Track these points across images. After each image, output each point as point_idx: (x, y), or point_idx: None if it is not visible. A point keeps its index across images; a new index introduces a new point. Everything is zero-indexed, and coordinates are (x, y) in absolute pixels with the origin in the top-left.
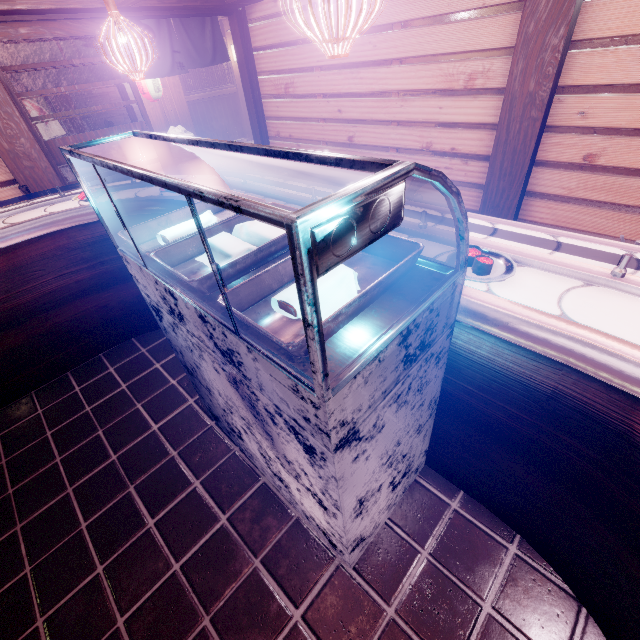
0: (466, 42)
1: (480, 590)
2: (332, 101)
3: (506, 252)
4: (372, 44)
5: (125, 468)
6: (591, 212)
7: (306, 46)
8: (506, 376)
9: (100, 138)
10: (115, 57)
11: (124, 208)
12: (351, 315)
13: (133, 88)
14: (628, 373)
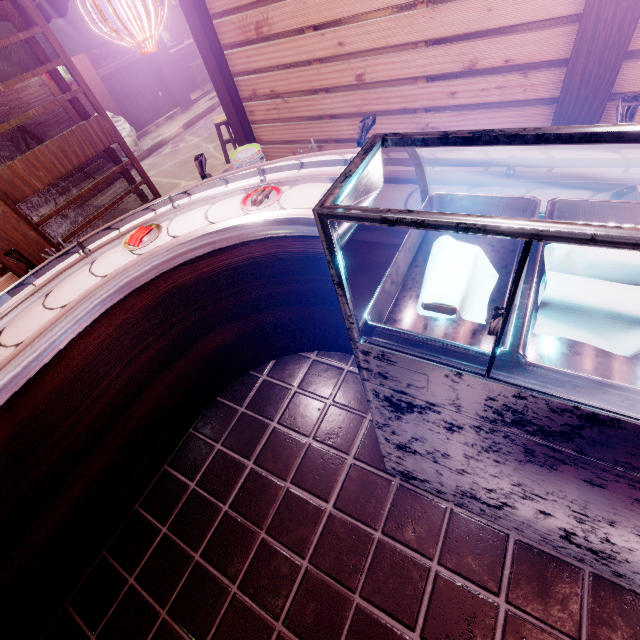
0: None
1: None
2: (328, 32)
3: None
4: None
5: (329, 574)
6: None
7: None
8: None
9: (355, 167)
10: (117, 18)
11: (190, 248)
12: None
13: (72, 71)
14: None
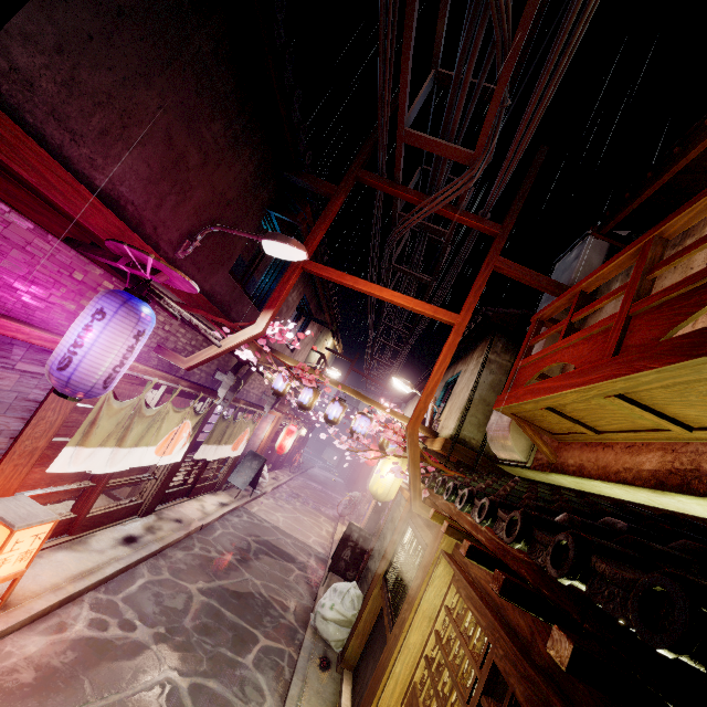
0: None
1: None
2: None
3: None
4: None
5: None
6: None
7: None
8: None
9: None
10: None
11: None
12: None
13: None
14: None
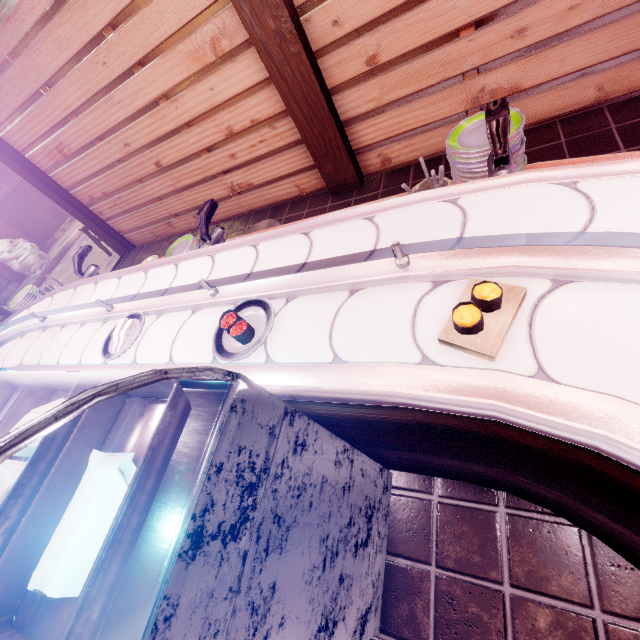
0: (183, 11)
1: (494, 575)
2: (112, 139)
3: (296, 288)
4: (100, 63)
5: None
6: (408, 109)
7: (41, 100)
8: (373, 421)
9: None
10: None
11: None
12: (122, 557)
13: None
14: (454, 405)
